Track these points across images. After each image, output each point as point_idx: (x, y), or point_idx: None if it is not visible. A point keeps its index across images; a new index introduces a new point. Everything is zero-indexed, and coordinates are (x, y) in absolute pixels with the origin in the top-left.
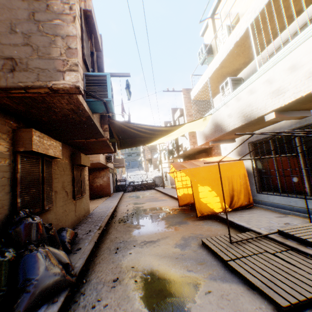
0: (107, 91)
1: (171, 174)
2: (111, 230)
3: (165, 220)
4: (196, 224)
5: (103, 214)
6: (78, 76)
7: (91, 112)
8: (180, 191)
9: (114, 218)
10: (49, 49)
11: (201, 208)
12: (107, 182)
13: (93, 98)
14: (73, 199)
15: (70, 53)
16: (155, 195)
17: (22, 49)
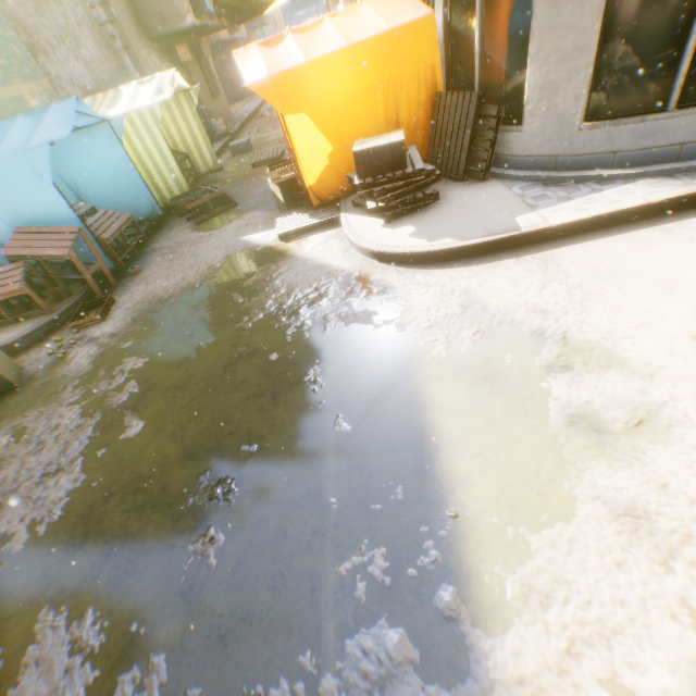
0: (205, 3)
1: None
2: (251, 123)
3: None
4: None
5: (245, 115)
6: (193, 18)
7: (200, 21)
8: None
9: (255, 117)
10: (172, 2)
11: None
12: None
13: (199, 13)
14: (213, 100)
15: (183, 2)
16: None
17: (161, 7)
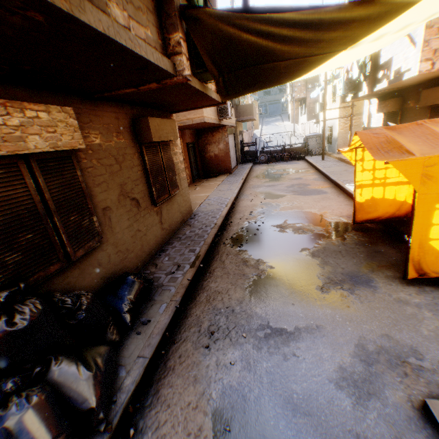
0: None
1: (349, 154)
2: (214, 264)
3: (318, 260)
4: (398, 295)
5: (210, 221)
6: None
7: None
8: (364, 192)
9: (226, 229)
10: None
11: (423, 262)
12: (225, 151)
13: None
14: (153, 206)
15: None
16: (305, 175)
17: None
